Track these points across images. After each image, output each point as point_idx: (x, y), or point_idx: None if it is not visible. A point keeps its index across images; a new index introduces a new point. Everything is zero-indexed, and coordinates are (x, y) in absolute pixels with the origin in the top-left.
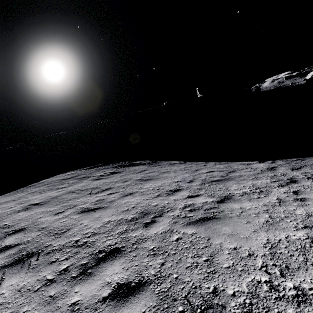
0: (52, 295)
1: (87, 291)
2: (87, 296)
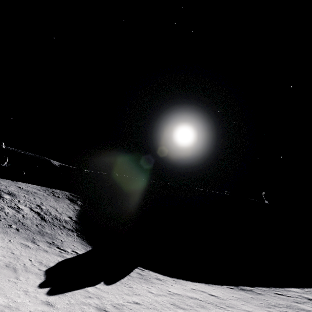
0: None
1: None
2: None
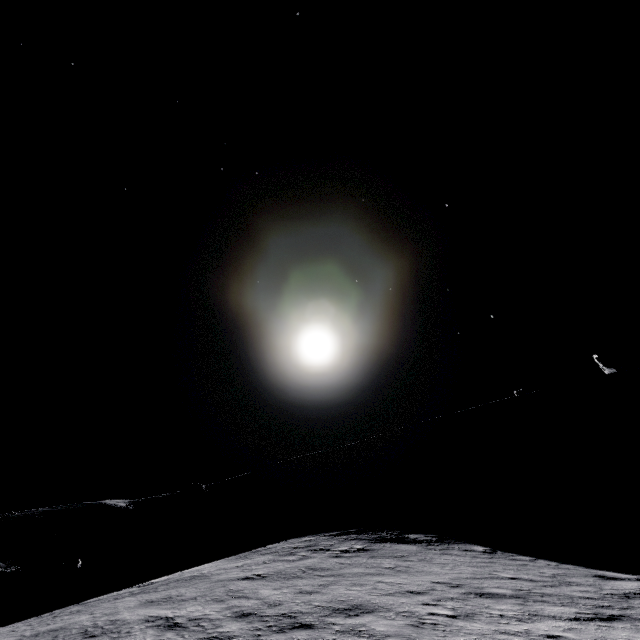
0: (259, 634)
1: (279, 637)
2: (278, 639)
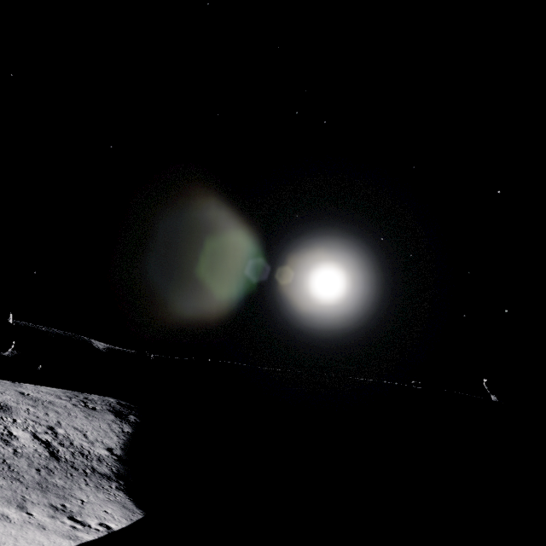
0: None
1: None
2: None
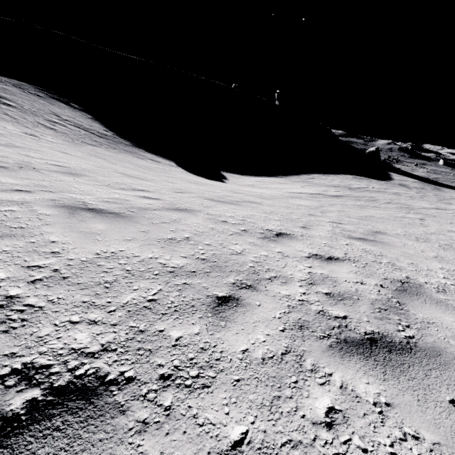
0: None
1: None
2: None
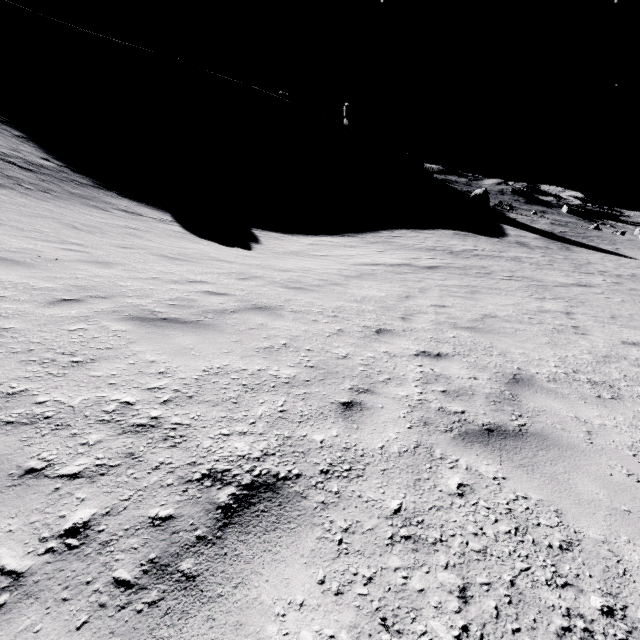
0: None
1: None
2: None
